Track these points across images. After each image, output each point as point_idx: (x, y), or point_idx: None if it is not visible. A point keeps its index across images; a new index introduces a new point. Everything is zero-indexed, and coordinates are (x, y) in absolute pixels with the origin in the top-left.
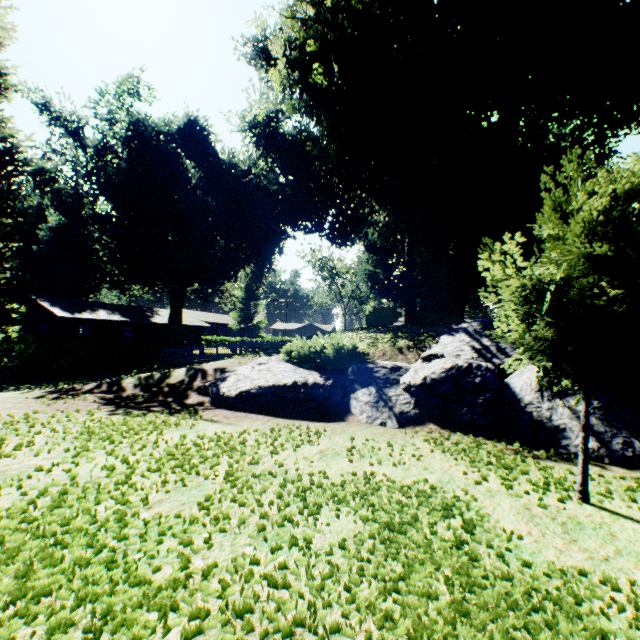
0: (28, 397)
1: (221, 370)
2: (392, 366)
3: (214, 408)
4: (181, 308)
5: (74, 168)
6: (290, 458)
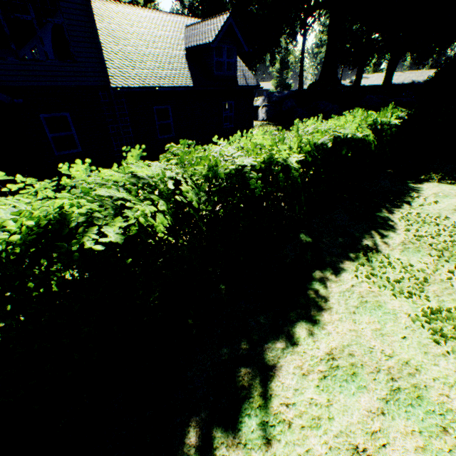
0: None
1: None
2: None
3: None
4: None
5: None
6: None
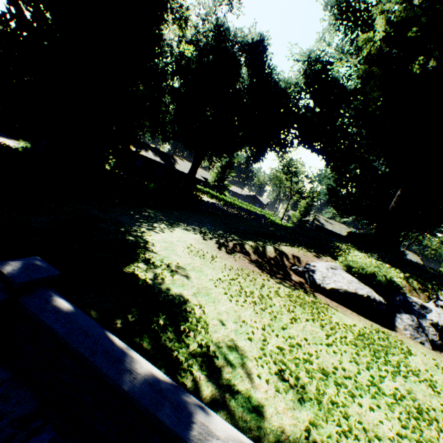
0: (215, 247)
1: (296, 258)
2: (420, 304)
3: (315, 291)
4: (198, 167)
5: (171, 51)
6: (417, 366)
